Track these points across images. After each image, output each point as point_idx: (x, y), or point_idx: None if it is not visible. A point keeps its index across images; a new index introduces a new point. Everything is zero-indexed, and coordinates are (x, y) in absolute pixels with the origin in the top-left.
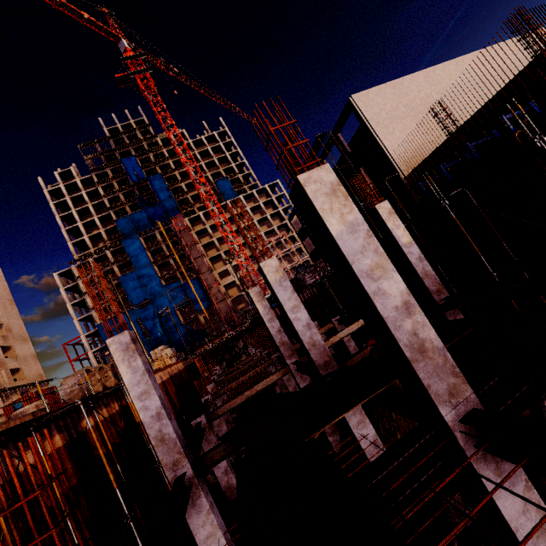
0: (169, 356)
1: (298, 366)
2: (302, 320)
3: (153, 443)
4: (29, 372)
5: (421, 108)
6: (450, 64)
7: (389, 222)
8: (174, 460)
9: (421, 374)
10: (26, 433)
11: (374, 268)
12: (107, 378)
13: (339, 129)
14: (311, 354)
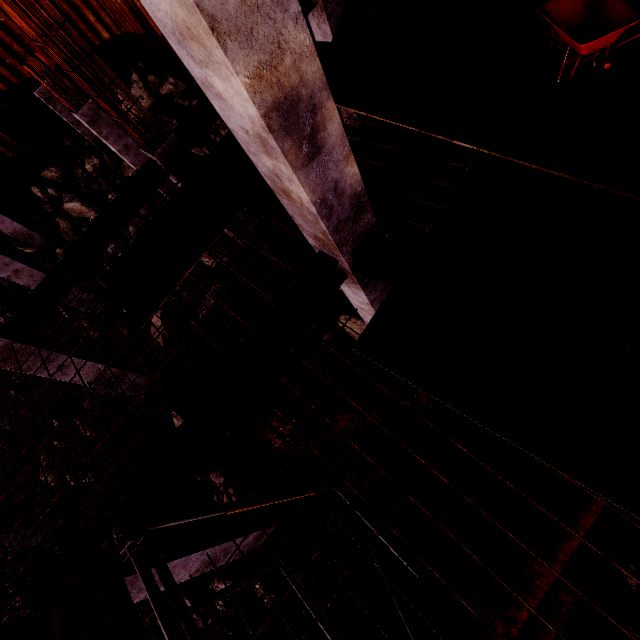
0: None
1: None
2: None
3: None
4: None
5: None
6: None
7: None
8: None
9: (284, 205)
10: None
11: (185, 35)
12: None
13: None
14: None
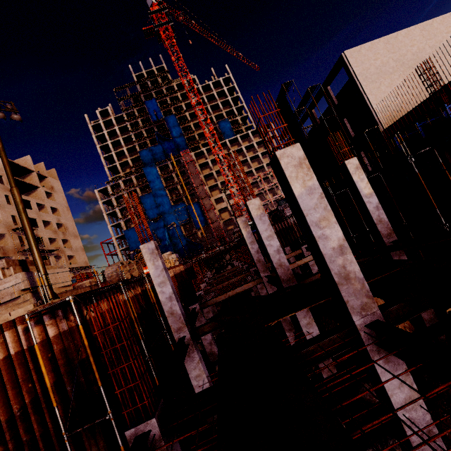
0: (174, 259)
1: (269, 279)
2: (274, 246)
3: (166, 314)
4: (79, 259)
5: (411, 63)
6: (450, 16)
7: (355, 175)
8: (179, 327)
9: (343, 293)
10: (89, 297)
11: (322, 220)
12: (133, 270)
13: (329, 82)
14: (278, 271)
